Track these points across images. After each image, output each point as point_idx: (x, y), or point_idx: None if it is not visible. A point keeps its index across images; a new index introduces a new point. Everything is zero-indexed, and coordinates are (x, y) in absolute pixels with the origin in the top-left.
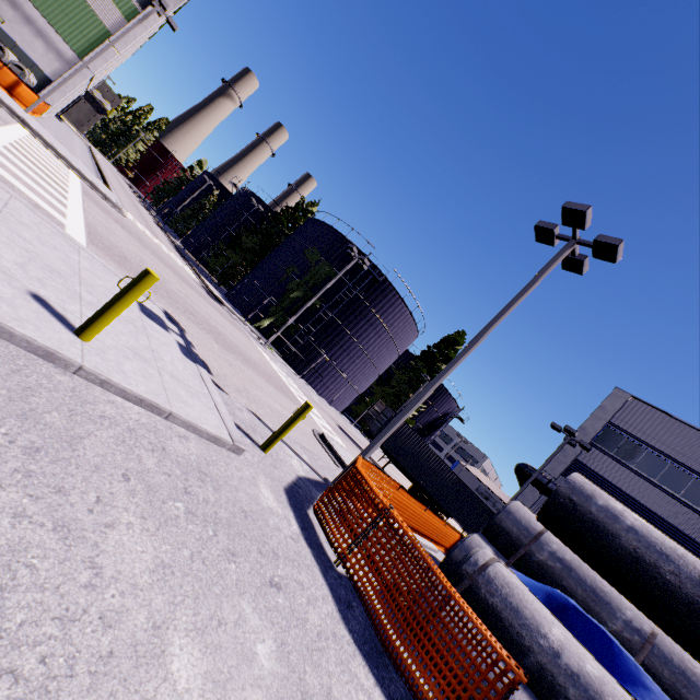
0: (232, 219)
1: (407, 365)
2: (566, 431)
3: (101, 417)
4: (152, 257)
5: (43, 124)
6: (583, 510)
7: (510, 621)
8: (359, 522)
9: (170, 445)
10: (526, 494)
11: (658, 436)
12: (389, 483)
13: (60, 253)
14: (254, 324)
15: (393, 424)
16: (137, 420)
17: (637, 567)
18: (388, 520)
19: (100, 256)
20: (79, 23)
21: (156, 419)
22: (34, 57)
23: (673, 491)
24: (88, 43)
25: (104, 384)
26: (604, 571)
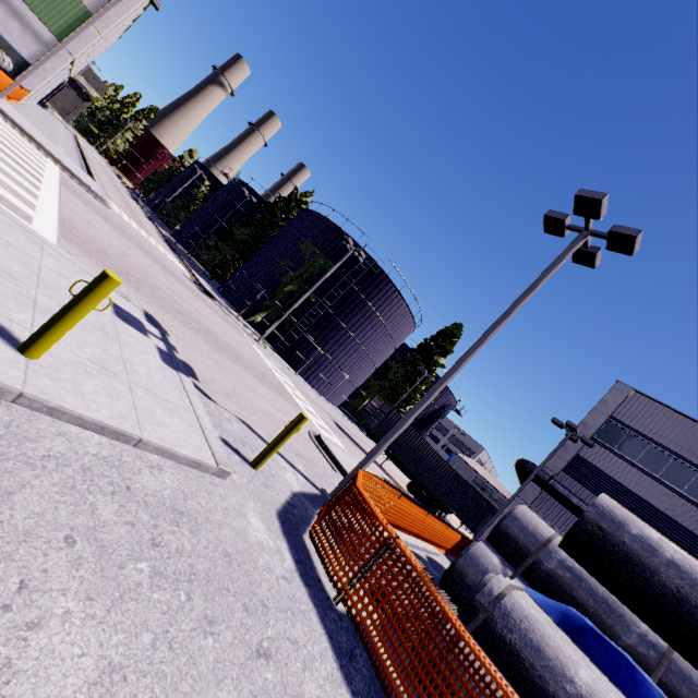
0: (224, 210)
1: (404, 358)
2: (567, 427)
3: (44, 457)
4: (137, 251)
5: (21, 110)
6: (615, 539)
7: (531, 662)
8: (361, 552)
9: (137, 481)
10: (527, 491)
11: (661, 431)
12: (390, 492)
13: (16, 250)
14: (247, 318)
15: (394, 431)
16: (95, 454)
17: (680, 609)
18: (394, 551)
19: (72, 252)
20: (56, 2)
21: (123, 448)
22: (9, 39)
23: (676, 487)
24: (66, 24)
25: (53, 412)
26: (640, 610)
